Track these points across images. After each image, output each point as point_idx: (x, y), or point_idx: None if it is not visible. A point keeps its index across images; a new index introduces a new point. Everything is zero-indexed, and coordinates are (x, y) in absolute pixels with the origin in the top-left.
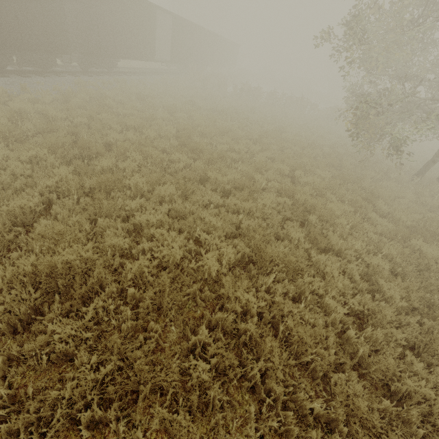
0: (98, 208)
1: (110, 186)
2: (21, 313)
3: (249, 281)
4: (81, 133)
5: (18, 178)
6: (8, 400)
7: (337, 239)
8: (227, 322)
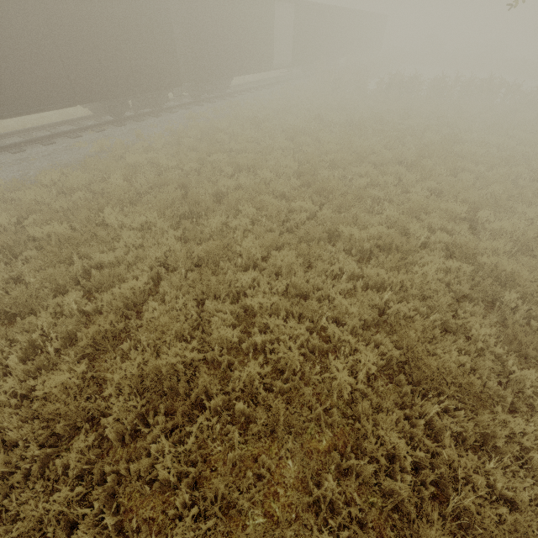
0: (205, 285)
1: (219, 254)
2: (128, 421)
3: (398, 401)
4: (191, 183)
5: (130, 249)
6: (115, 528)
7: None
8: (364, 471)
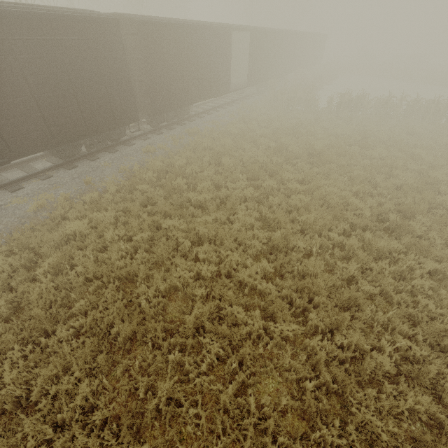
0: None
1: None
2: None
3: None
4: (139, 269)
5: None
6: None
7: None
8: None
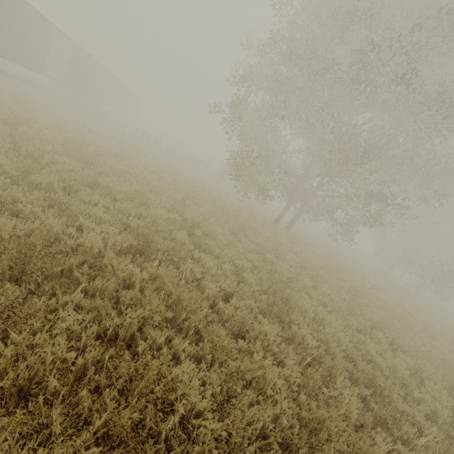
0: None
1: None
2: None
3: None
4: None
5: None
6: None
7: (215, 247)
8: (107, 293)
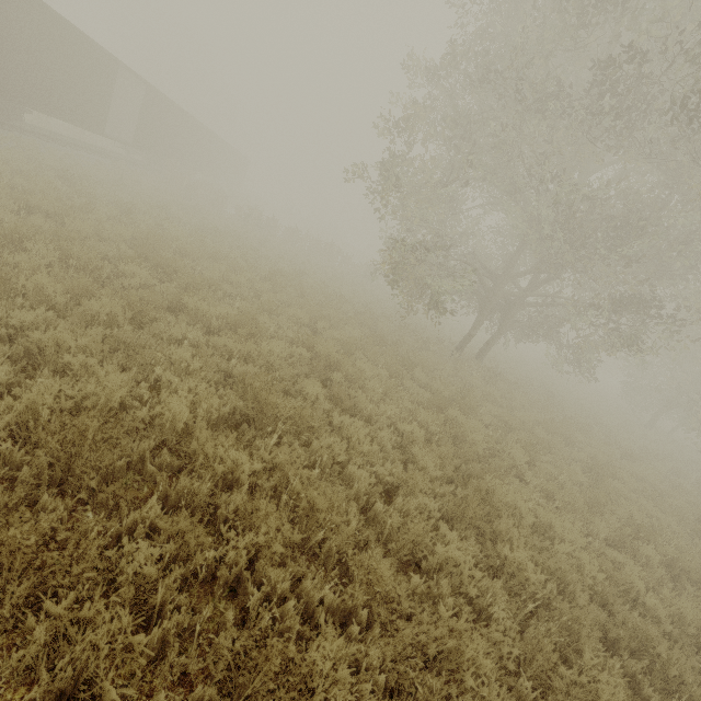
0: None
1: None
2: None
3: None
4: None
5: None
6: None
7: (366, 402)
8: (197, 498)
